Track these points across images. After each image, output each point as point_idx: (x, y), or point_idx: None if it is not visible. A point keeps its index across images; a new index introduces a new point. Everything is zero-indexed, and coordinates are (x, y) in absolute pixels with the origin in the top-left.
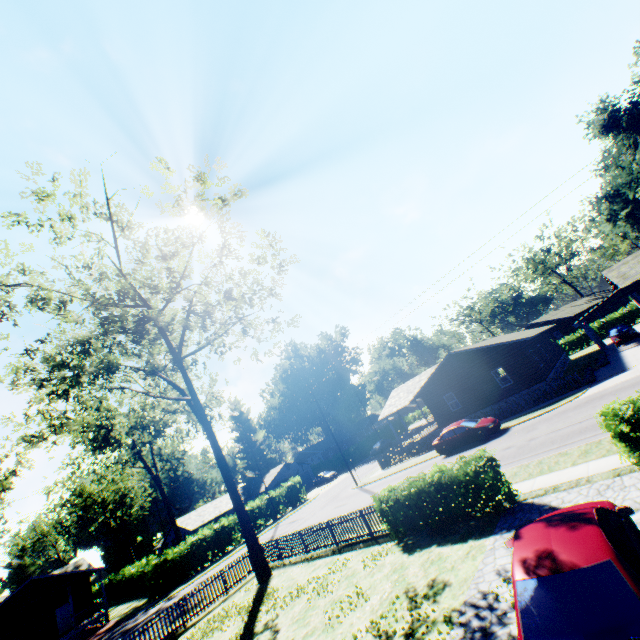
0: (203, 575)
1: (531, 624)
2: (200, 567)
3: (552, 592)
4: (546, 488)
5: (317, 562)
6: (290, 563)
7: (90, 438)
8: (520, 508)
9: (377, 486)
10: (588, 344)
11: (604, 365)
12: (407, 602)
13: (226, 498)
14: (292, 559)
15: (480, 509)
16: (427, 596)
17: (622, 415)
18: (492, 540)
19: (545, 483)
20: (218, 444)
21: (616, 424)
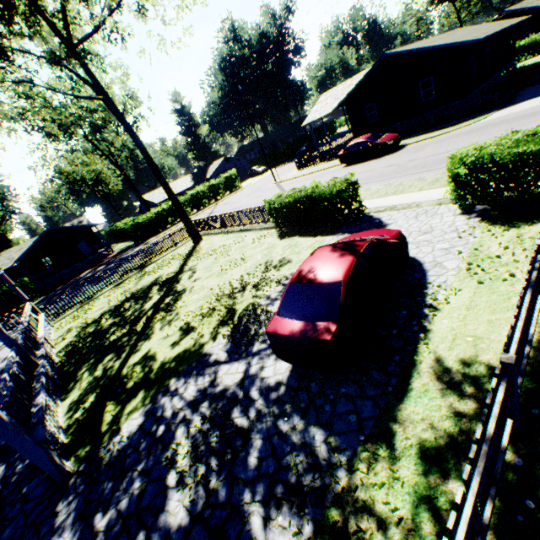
0: (166, 233)
1: (284, 305)
2: (165, 228)
3: (302, 293)
4: (387, 207)
5: (229, 236)
6: (214, 234)
7: (40, 127)
8: (361, 219)
9: (288, 185)
10: None
11: (535, 83)
12: (264, 268)
13: (180, 182)
14: (216, 231)
15: (334, 218)
16: (275, 267)
17: (465, 161)
18: (330, 239)
19: (390, 203)
20: (143, 147)
21: (456, 168)
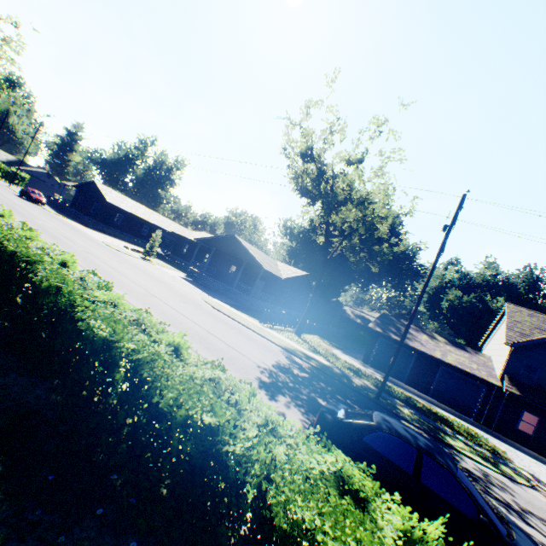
0: None
1: None
2: None
3: None
4: None
5: None
6: None
7: None
8: None
9: None
10: None
11: (124, 241)
12: None
13: None
14: None
15: None
16: None
17: None
18: None
19: None
20: None
21: None
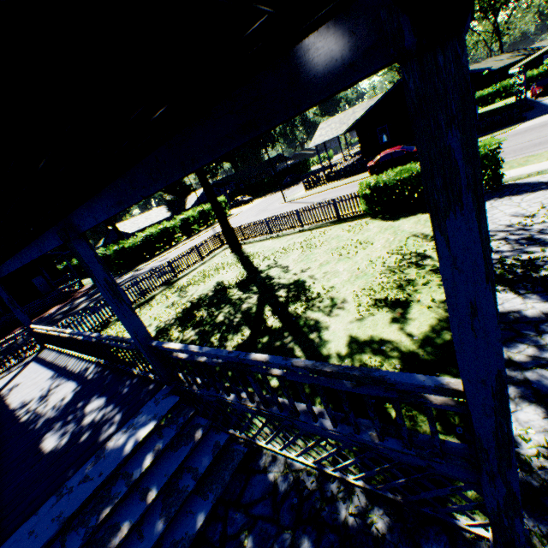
0: (160, 258)
1: None
2: (153, 254)
3: None
4: (529, 174)
5: (288, 237)
6: (256, 241)
7: None
8: (503, 187)
9: (310, 199)
10: (494, 102)
11: (528, 110)
12: (421, 239)
13: (154, 213)
14: (256, 239)
15: None
16: None
17: None
18: (487, 204)
19: (524, 172)
20: None
21: None
